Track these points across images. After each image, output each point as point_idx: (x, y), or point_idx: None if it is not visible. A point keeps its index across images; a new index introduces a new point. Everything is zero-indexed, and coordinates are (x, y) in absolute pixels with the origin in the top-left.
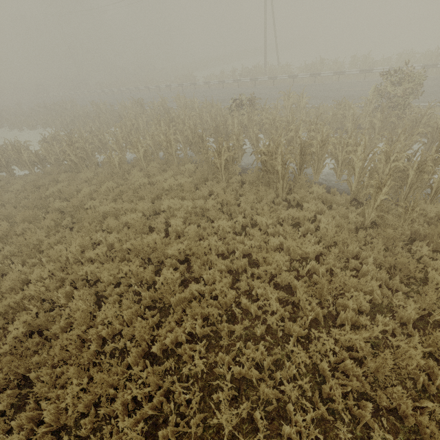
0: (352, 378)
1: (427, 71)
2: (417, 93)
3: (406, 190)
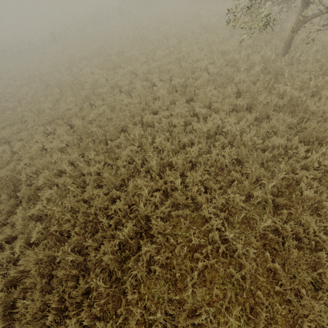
0: None
1: None
2: None
3: None
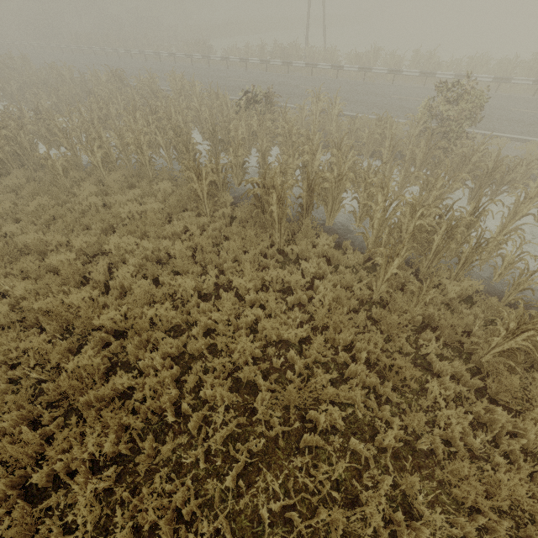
0: (300, 529)
1: (498, 86)
2: (475, 118)
3: (430, 257)
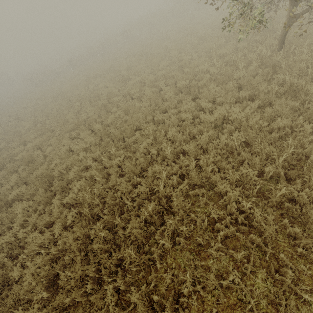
0: None
1: None
2: None
3: None
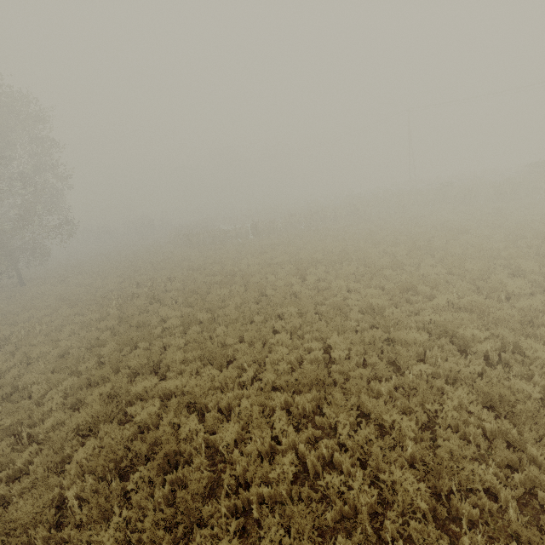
0: None
1: None
2: None
3: None
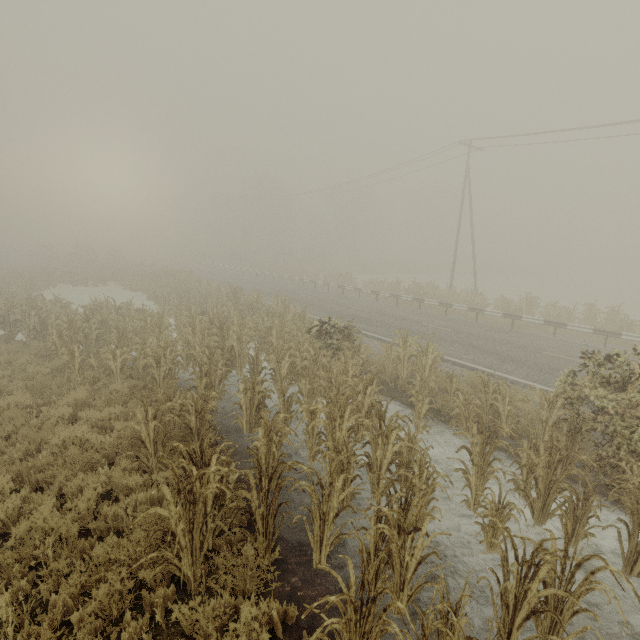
0: None
1: None
2: None
3: None
